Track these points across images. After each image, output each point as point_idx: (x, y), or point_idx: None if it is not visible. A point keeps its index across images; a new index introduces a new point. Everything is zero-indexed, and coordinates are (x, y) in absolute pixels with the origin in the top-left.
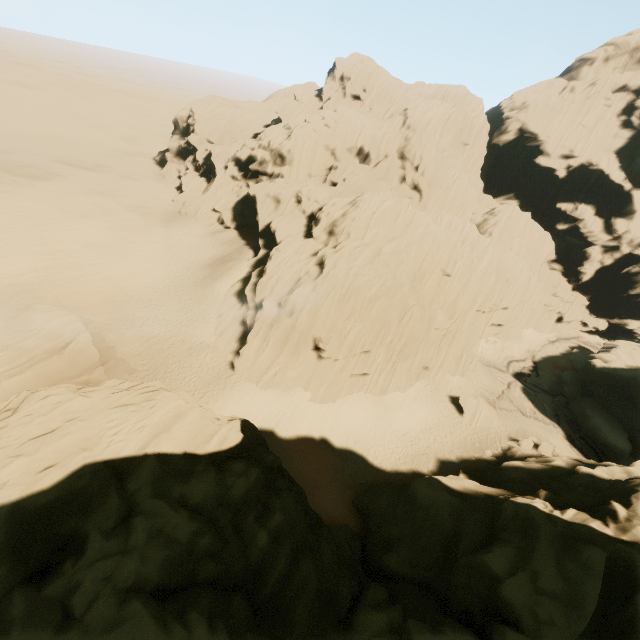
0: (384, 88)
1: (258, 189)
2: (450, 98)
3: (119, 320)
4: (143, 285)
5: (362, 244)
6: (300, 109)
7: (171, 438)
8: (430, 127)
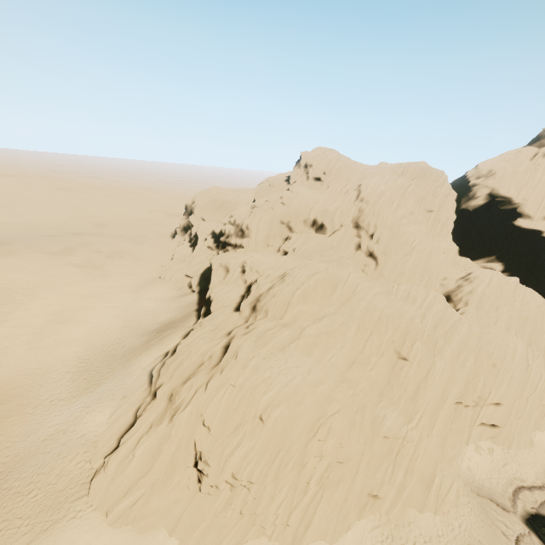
0: (341, 170)
1: (218, 258)
2: (409, 173)
3: (17, 398)
4: (72, 354)
5: (278, 325)
6: (271, 191)
7: None
8: (383, 198)
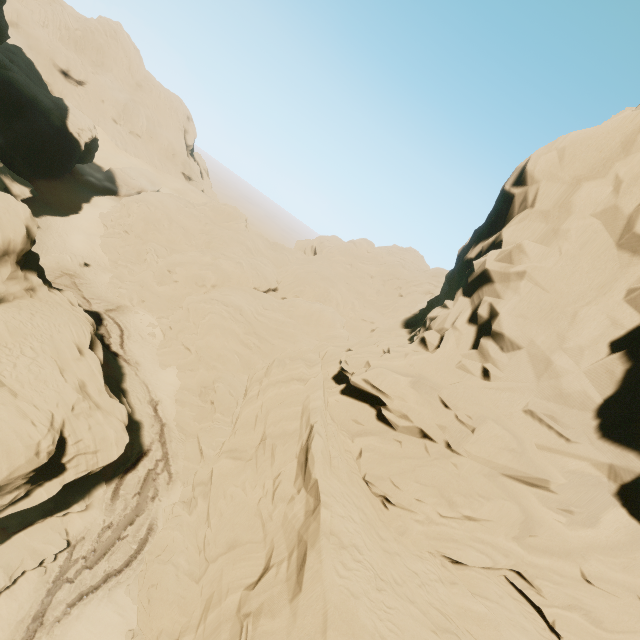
0: None
1: None
2: (430, 271)
3: None
4: None
5: (192, 203)
6: None
7: (73, 118)
8: (348, 244)
